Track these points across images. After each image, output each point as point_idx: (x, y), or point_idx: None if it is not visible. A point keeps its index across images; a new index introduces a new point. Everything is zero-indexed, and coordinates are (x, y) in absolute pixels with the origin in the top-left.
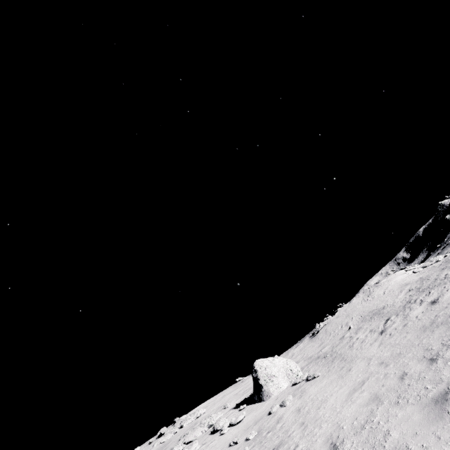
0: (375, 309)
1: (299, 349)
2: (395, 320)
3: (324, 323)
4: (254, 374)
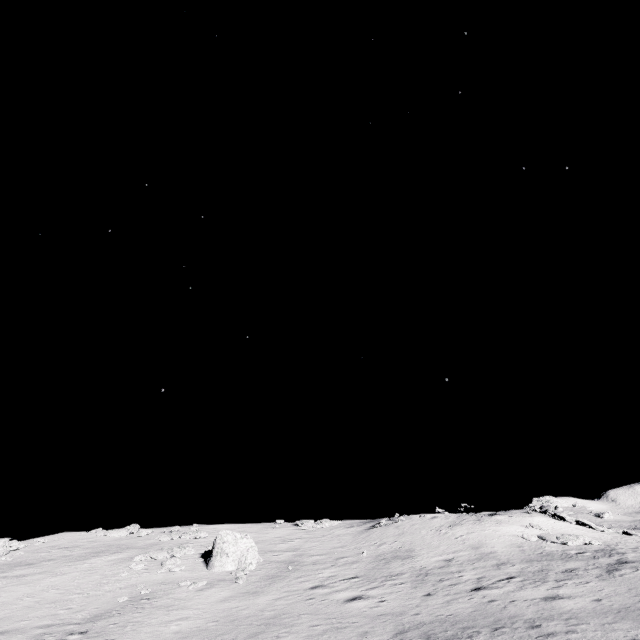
0: (411, 552)
1: (338, 534)
2: (342, 585)
3: (413, 518)
4: (214, 541)
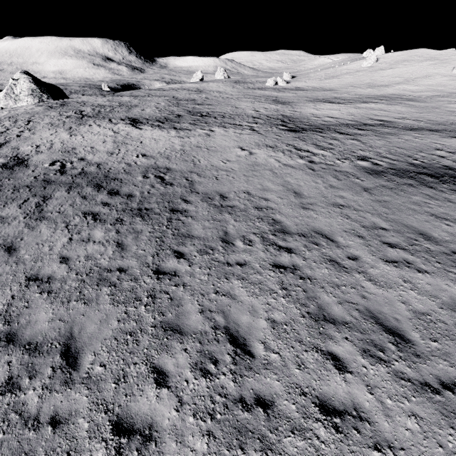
0: None
1: None
2: None
3: None
4: None
